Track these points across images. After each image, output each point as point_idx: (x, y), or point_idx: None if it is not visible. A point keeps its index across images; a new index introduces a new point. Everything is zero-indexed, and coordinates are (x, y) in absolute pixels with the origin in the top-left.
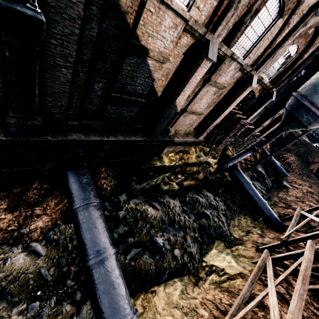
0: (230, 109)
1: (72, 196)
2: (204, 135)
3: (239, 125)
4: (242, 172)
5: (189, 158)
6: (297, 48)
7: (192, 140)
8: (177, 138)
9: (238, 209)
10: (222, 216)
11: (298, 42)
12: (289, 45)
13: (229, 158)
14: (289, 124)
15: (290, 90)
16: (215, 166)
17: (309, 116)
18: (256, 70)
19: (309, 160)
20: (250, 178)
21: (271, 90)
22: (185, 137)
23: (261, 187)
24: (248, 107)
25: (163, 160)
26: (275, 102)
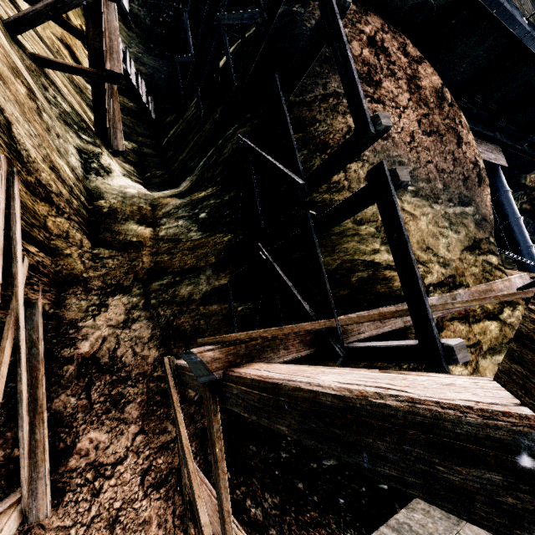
0: None
1: (499, 185)
2: None
3: None
4: None
5: None
6: None
7: None
8: None
9: None
10: None
11: None
12: None
13: None
14: None
15: None
16: None
17: None
18: None
19: None
20: None
21: None
22: None
23: None
24: None
25: (526, 179)
26: None
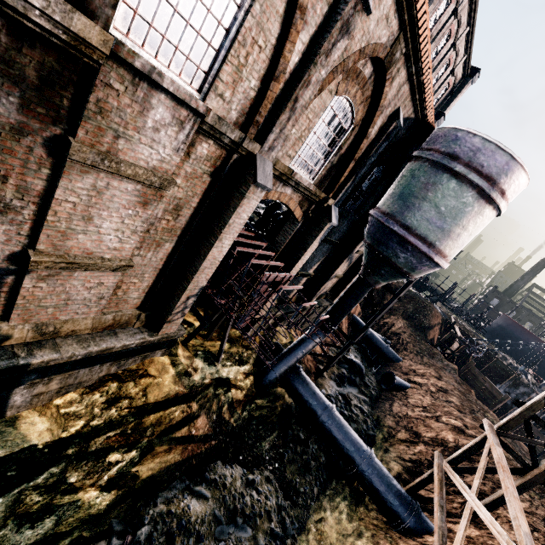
0: (225, 247)
1: None
2: (177, 320)
3: (267, 285)
4: (313, 383)
5: (150, 387)
6: (351, 110)
7: (133, 342)
8: (51, 353)
9: (315, 484)
10: (269, 542)
11: (347, 91)
12: (329, 94)
13: (278, 355)
14: (378, 272)
15: (366, 207)
16: (246, 382)
17: (407, 253)
18: (261, 141)
19: (423, 323)
20: (337, 381)
21: (327, 204)
22: (101, 338)
23: (359, 397)
24: (289, 242)
25: (17, 432)
26: (345, 230)
